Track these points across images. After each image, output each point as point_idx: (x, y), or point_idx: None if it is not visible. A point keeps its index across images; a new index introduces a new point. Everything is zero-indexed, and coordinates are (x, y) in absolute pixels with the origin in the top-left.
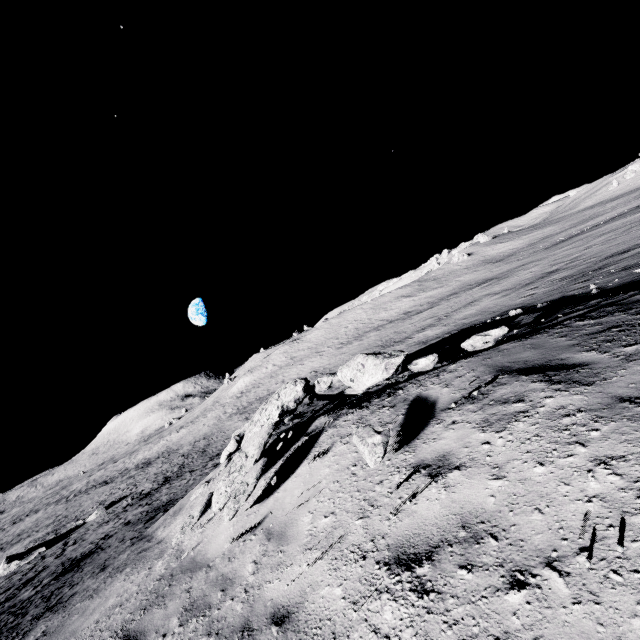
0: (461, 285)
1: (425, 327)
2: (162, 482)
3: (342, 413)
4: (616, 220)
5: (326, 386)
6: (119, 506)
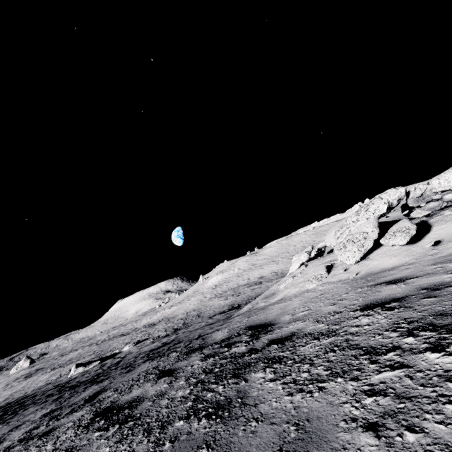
0: (391, 219)
1: None
2: (174, 330)
3: (435, 212)
4: None
5: (420, 192)
6: (145, 343)
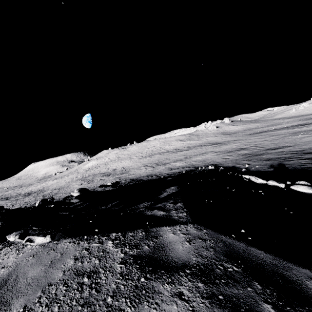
0: (206, 142)
1: (178, 160)
2: None
3: None
4: (283, 129)
5: None
6: None
